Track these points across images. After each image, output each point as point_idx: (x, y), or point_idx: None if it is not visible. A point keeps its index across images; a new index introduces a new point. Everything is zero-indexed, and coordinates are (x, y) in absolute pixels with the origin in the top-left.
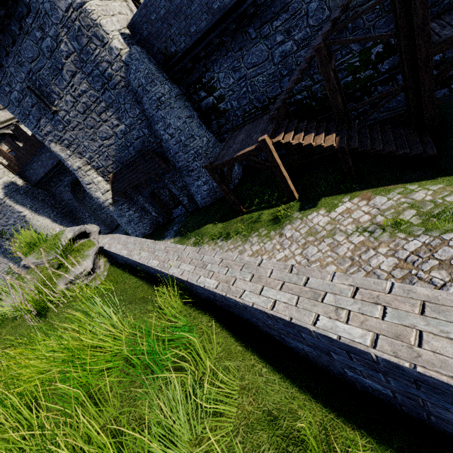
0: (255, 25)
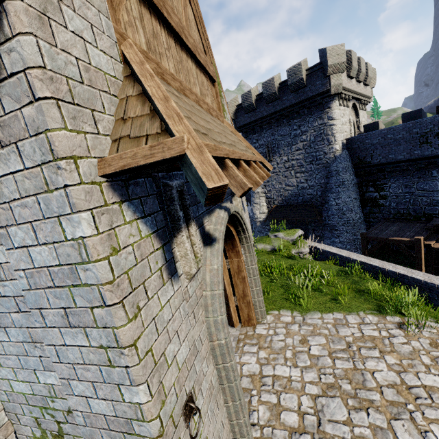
0: (438, 171)
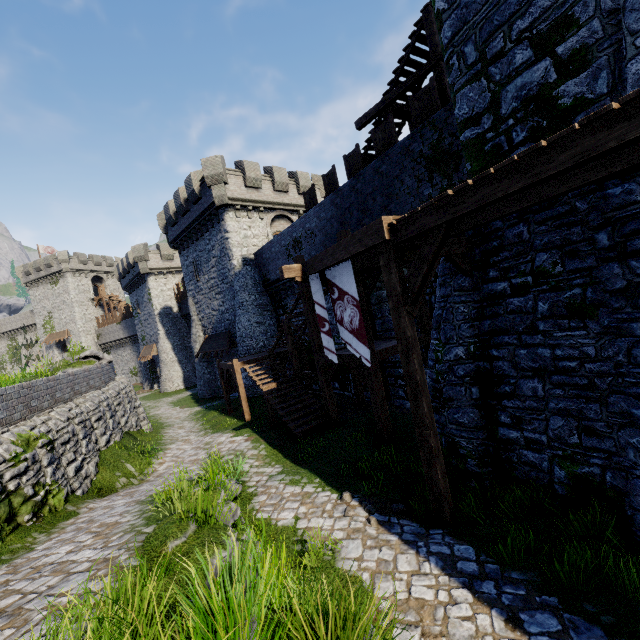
0: None
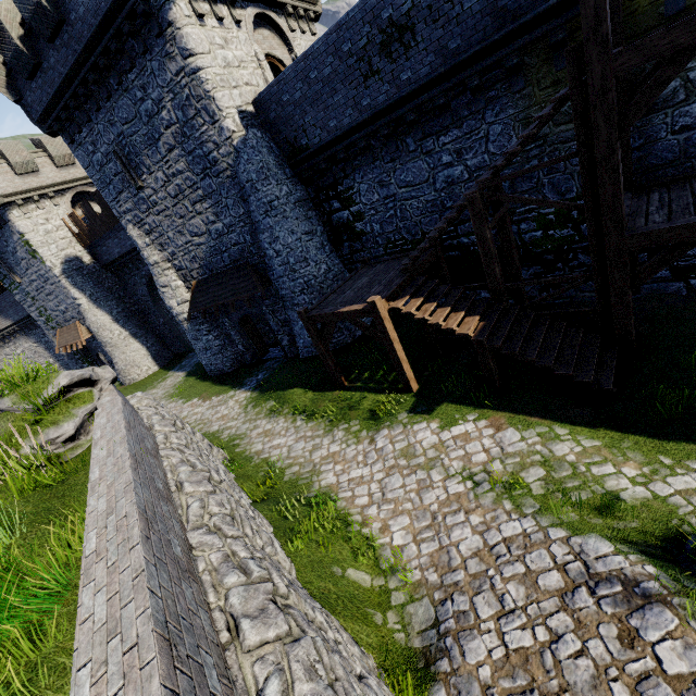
0: (414, 136)
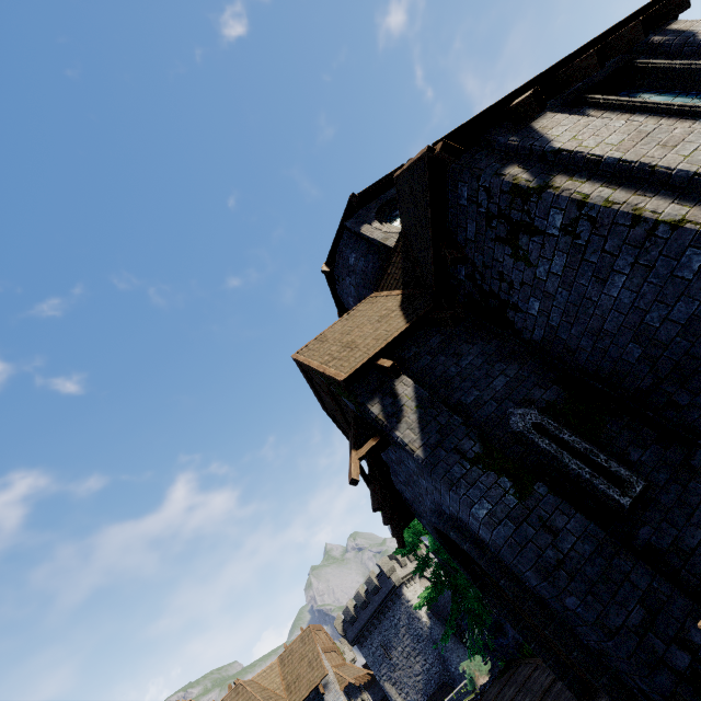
0: None
